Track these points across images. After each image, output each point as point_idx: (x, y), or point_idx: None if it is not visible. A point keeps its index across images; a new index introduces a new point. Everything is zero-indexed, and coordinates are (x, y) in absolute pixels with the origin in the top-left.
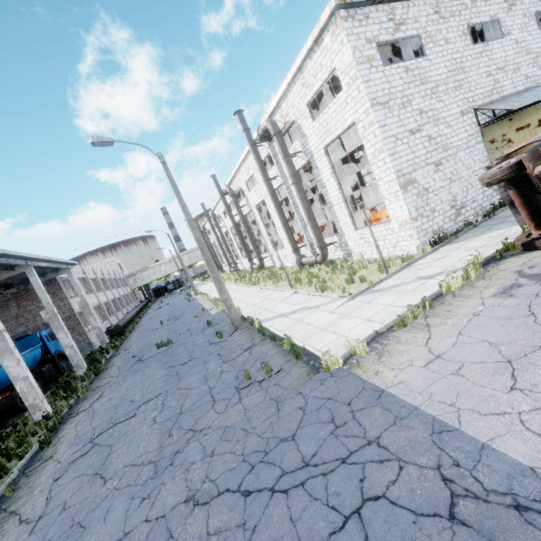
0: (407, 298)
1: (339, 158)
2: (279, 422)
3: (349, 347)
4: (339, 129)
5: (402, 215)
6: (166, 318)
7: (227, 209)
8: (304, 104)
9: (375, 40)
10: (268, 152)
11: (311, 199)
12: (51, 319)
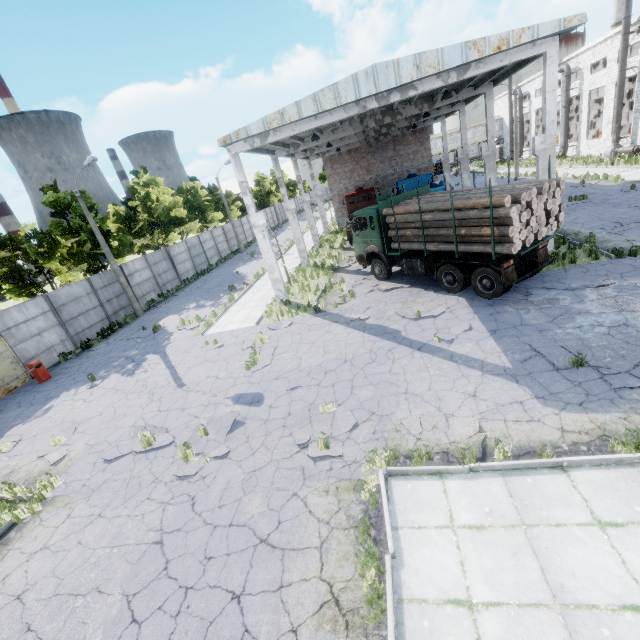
0: None
1: None
2: None
3: None
4: None
5: None
6: None
7: (623, 57)
8: None
9: None
10: None
11: None
12: (463, 159)
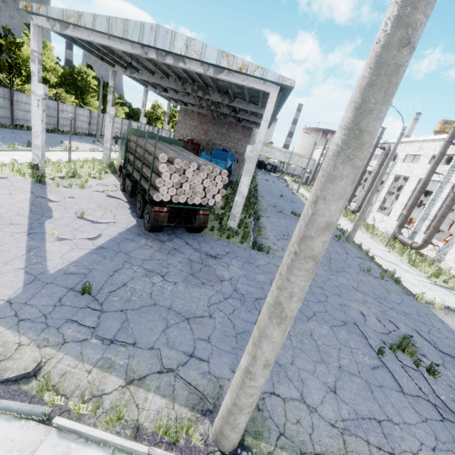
0: None
1: None
2: (389, 296)
3: (432, 300)
4: None
5: None
6: (279, 193)
7: (370, 158)
8: None
9: None
10: (454, 154)
11: (429, 192)
12: None
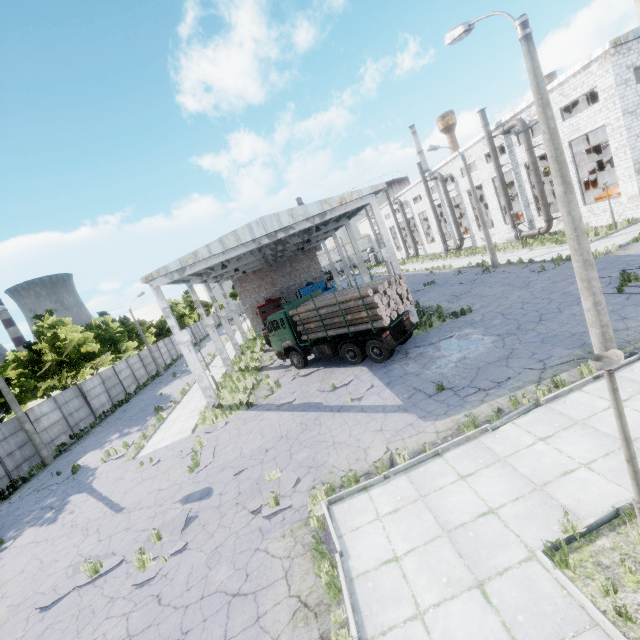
0: (635, 235)
1: (581, 150)
2: None
3: (606, 250)
4: (588, 129)
5: (632, 191)
6: None
7: (429, 194)
8: (557, 108)
9: (633, 66)
10: (501, 143)
11: None
12: (345, 267)
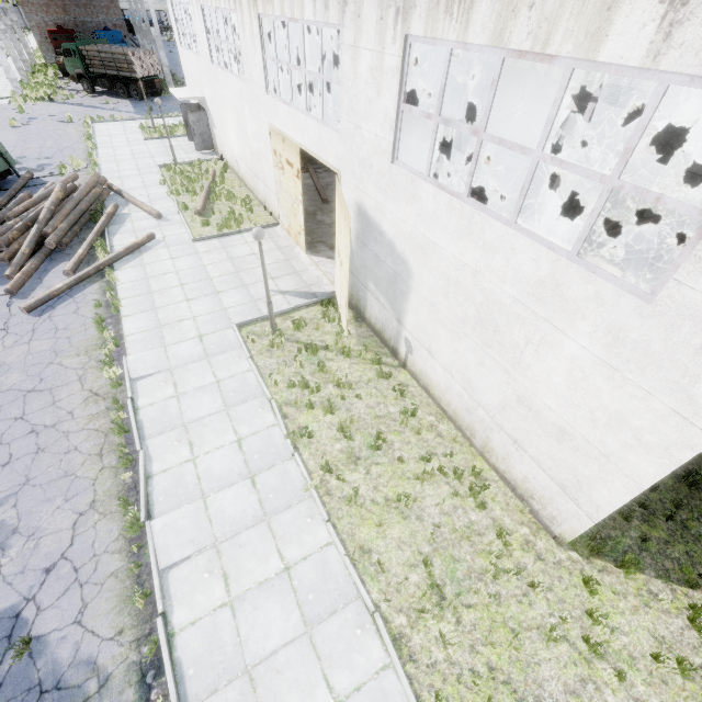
0: None
1: None
2: None
3: None
4: None
5: None
6: None
7: None
8: None
9: None
10: None
11: None
12: (141, 28)
